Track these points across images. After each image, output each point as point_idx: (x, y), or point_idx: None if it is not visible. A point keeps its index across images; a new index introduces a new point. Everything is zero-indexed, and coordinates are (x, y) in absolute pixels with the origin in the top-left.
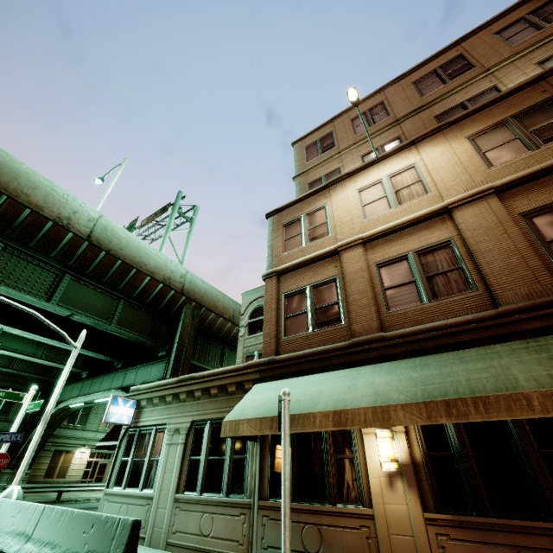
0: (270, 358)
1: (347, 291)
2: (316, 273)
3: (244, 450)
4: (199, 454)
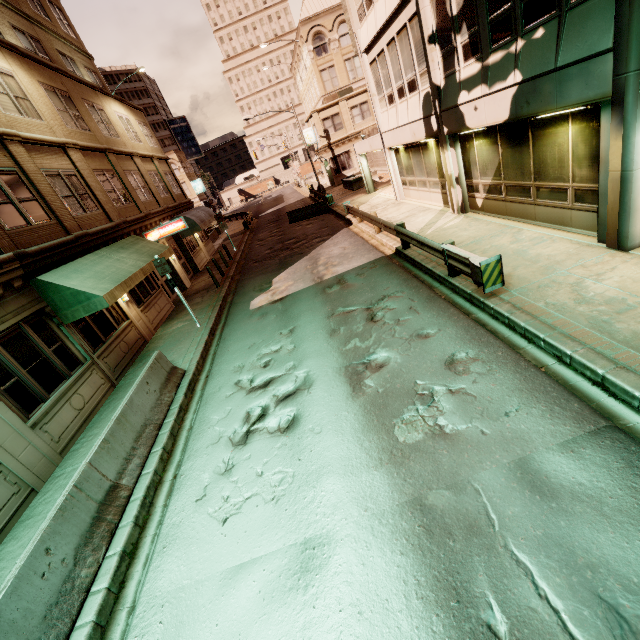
0: (21, 251)
1: (41, 191)
2: None
3: (56, 339)
4: (12, 377)
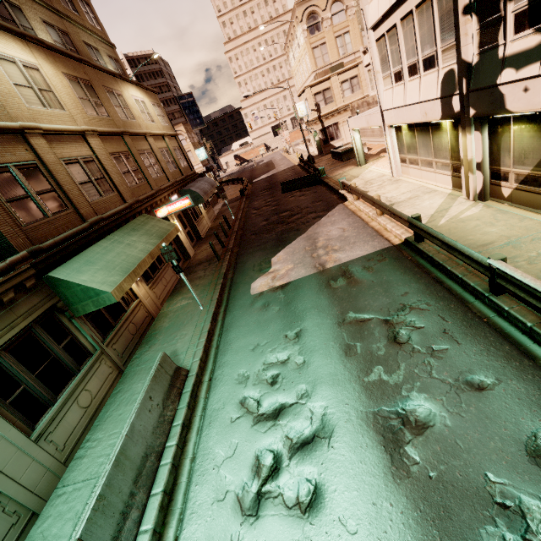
0: (36, 247)
1: (59, 181)
2: (8, 150)
3: (67, 333)
4: (19, 387)
